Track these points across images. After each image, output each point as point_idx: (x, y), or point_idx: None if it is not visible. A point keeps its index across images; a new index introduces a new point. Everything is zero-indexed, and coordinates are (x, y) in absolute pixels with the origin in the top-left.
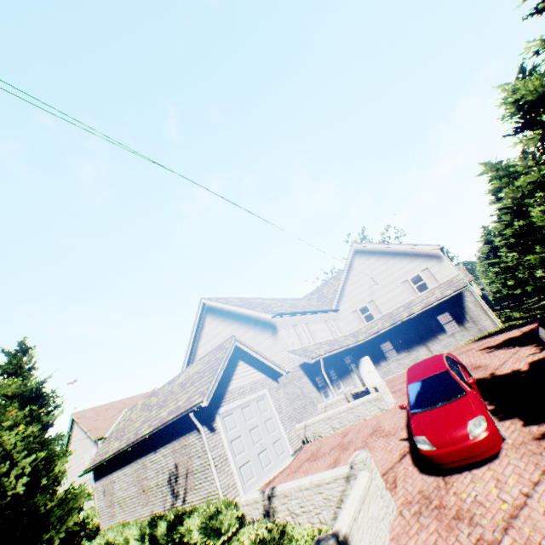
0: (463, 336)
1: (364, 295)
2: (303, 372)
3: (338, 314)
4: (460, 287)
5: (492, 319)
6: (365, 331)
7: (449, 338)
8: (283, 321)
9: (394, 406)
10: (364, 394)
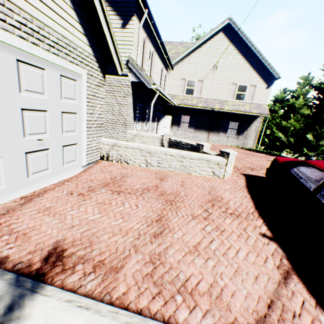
0: (232, 142)
1: (200, 73)
2: (131, 92)
3: (170, 73)
4: (264, 113)
5: (259, 143)
6: (181, 100)
7: (224, 138)
8: (141, 19)
9: (231, 179)
10: (188, 147)
